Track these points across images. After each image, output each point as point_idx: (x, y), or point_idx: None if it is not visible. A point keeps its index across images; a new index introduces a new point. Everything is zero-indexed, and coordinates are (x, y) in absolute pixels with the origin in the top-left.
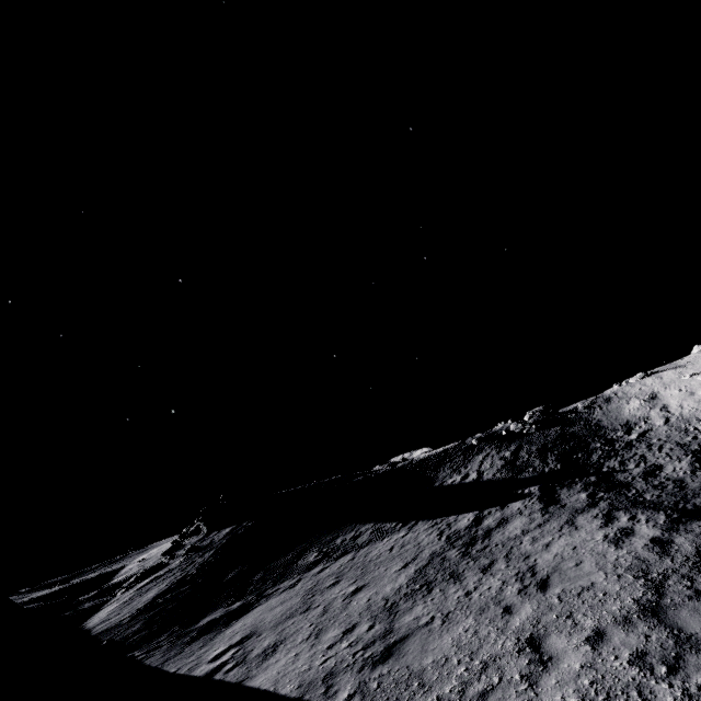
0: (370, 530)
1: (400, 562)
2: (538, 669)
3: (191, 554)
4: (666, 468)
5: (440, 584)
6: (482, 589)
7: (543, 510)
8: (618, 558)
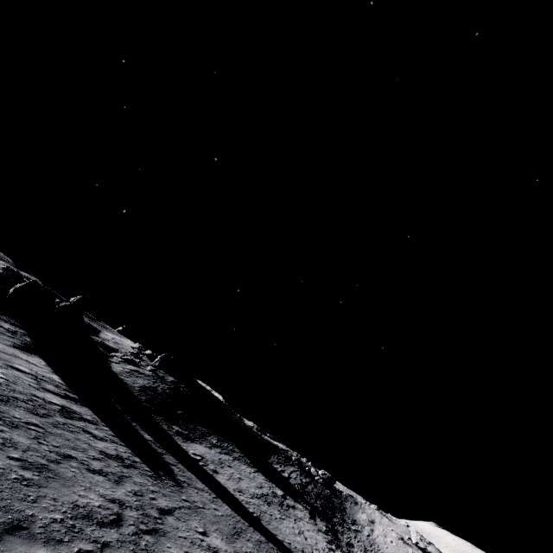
0: (240, 454)
1: (255, 483)
2: (303, 551)
3: (154, 374)
4: (355, 548)
5: (272, 507)
6: (287, 521)
7: (310, 518)
8: (328, 552)
